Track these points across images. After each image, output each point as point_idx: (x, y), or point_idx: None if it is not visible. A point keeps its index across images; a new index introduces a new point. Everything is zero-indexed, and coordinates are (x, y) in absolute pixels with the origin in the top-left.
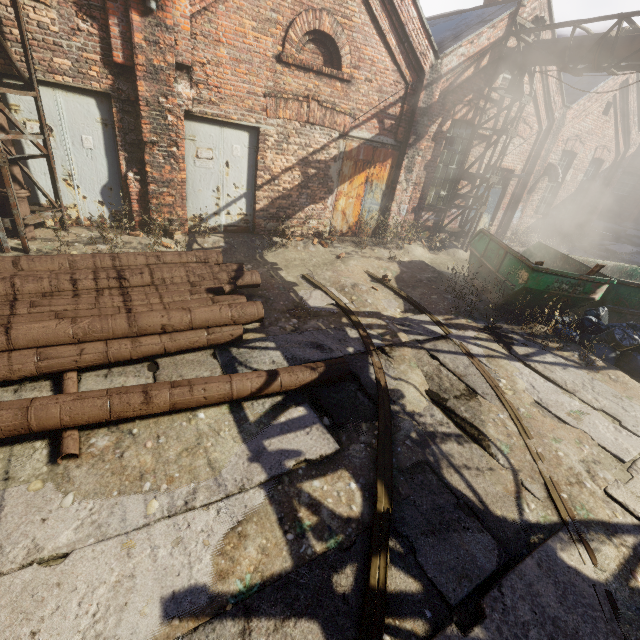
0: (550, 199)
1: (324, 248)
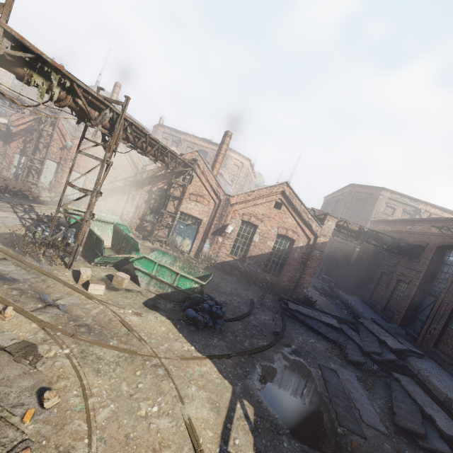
0: (247, 250)
1: None
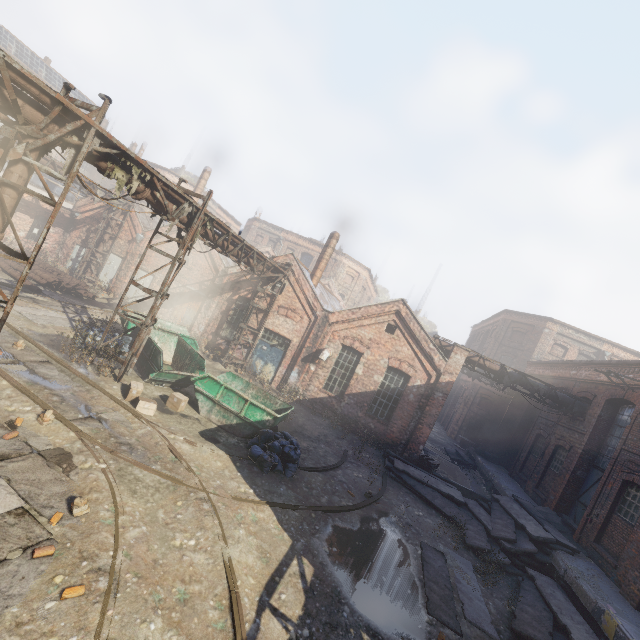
0: (346, 385)
1: None
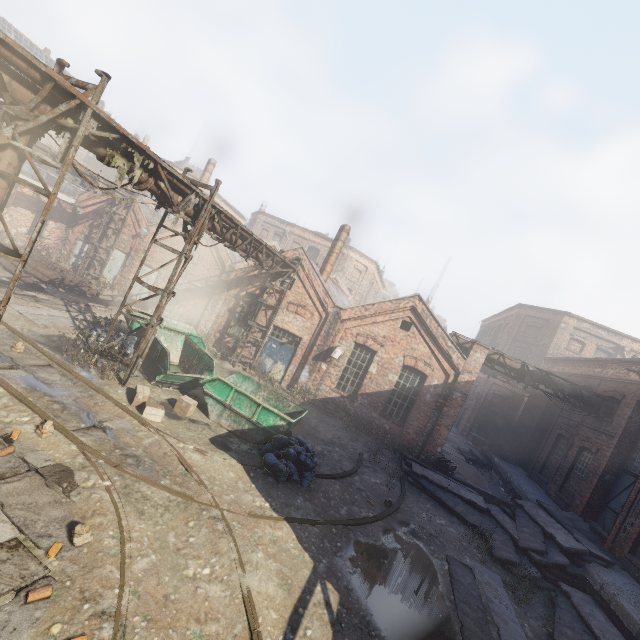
0: (359, 385)
1: None
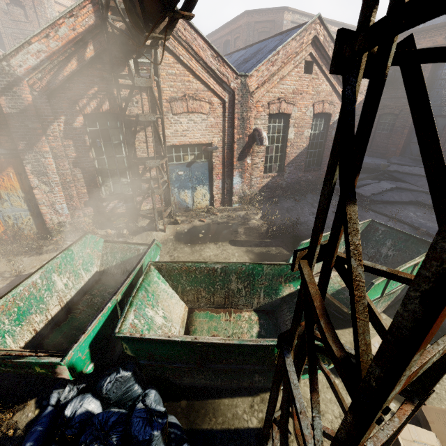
0: (281, 157)
1: None
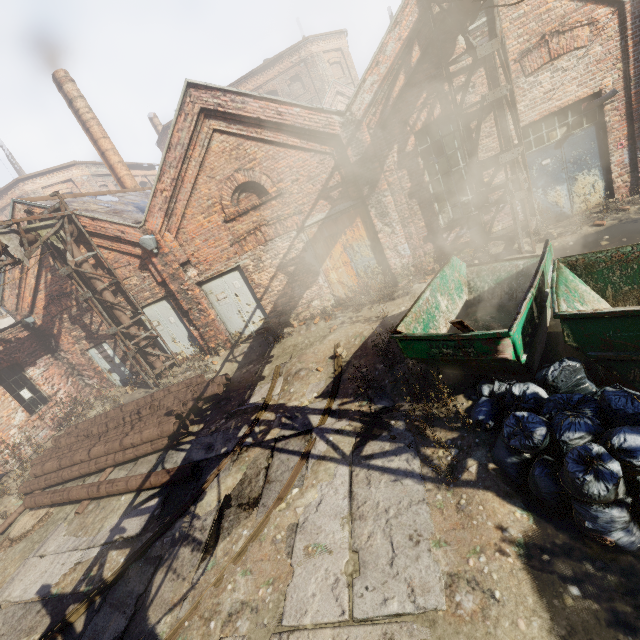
0: None
1: (325, 323)
